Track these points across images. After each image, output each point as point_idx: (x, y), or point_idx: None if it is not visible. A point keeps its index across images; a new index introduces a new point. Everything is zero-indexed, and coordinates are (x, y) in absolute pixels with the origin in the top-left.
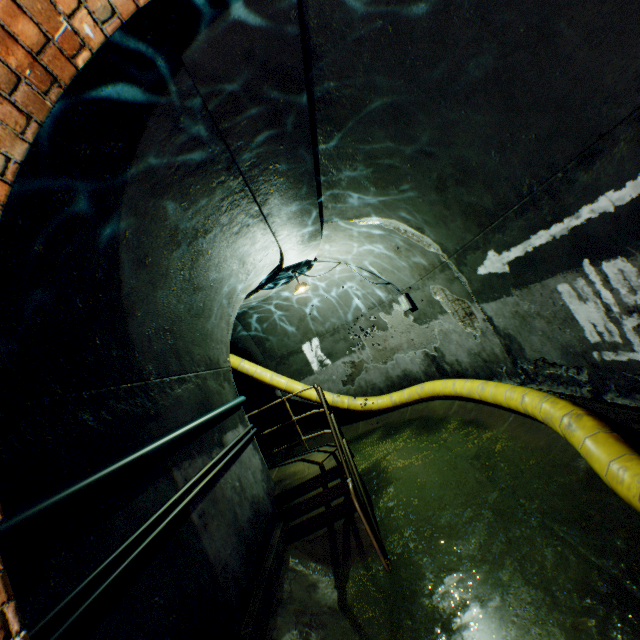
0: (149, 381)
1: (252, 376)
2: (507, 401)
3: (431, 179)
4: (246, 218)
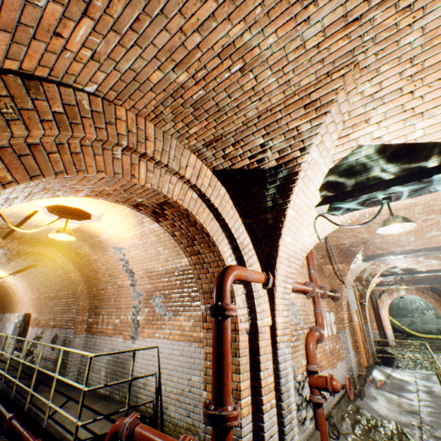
0: None
1: None
2: None
3: None
4: None
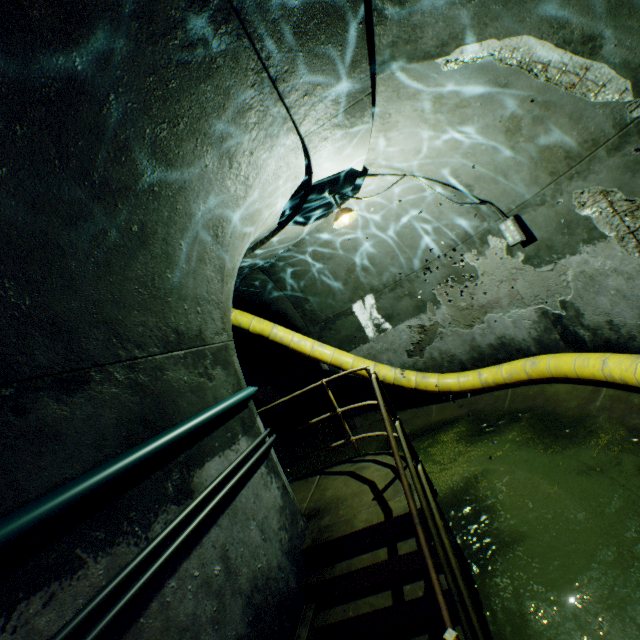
0: None
1: (287, 346)
2: None
3: None
4: (192, 13)
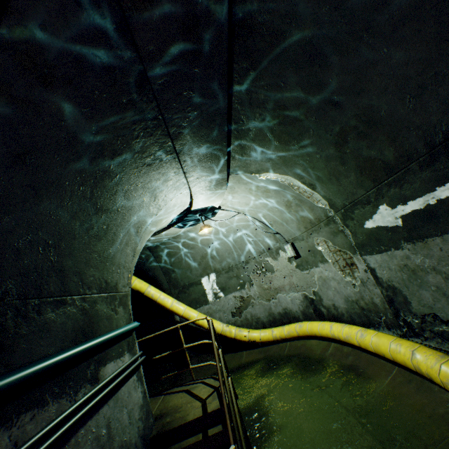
0: (1, 302)
1: (156, 301)
2: (393, 353)
3: (333, 133)
4: (159, 151)
